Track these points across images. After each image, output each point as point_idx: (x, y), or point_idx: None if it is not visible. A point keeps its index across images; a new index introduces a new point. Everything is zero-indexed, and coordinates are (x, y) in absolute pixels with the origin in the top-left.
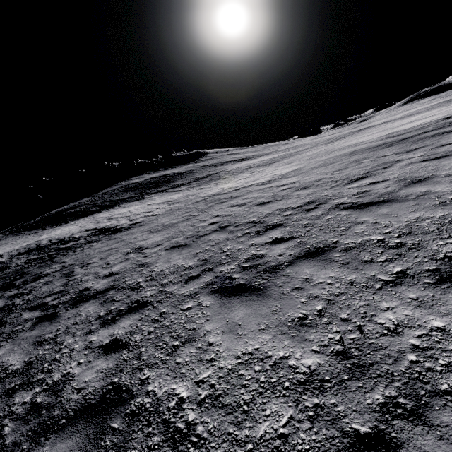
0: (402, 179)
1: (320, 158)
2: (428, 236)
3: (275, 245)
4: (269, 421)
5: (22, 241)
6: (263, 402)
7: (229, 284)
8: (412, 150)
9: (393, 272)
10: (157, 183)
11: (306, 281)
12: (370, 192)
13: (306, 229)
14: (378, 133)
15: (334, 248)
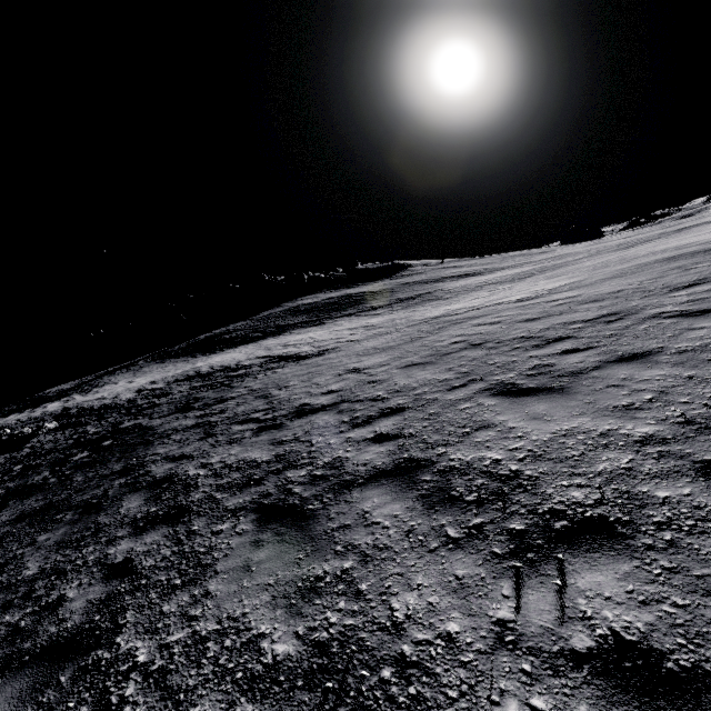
0: None
1: (612, 268)
2: None
3: (567, 355)
4: (607, 463)
5: (171, 368)
6: (596, 454)
7: (515, 388)
8: None
9: None
10: (339, 305)
11: (625, 380)
12: (710, 299)
13: (612, 339)
14: None
15: (660, 352)
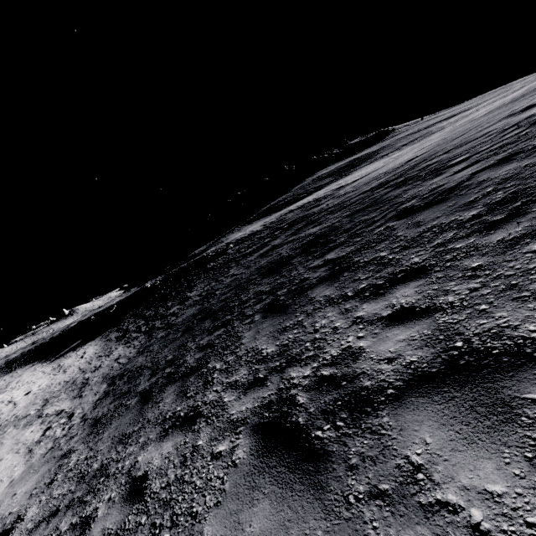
0: None
1: None
2: None
3: None
4: None
5: (264, 221)
6: None
7: None
8: None
9: None
10: (352, 165)
11: None
12: None
13: None
14: None
15: None
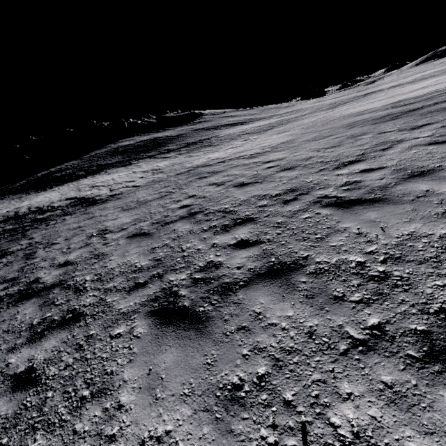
0: (401, 168)
1: (316, 128)
2: (422, 267)
3: (237, 250)
4: None
5: (4, 206)
6: None
7: (172, 305)
8: (419, 127)
9: (367, 326)
10: (146, 148)
11: (257, 318)
12: (361, 184)
13: (277, 231)
14: (384, 100)
15: (302, 268)
